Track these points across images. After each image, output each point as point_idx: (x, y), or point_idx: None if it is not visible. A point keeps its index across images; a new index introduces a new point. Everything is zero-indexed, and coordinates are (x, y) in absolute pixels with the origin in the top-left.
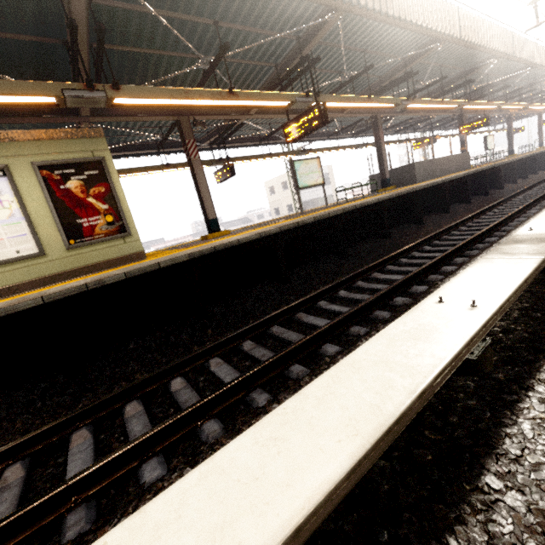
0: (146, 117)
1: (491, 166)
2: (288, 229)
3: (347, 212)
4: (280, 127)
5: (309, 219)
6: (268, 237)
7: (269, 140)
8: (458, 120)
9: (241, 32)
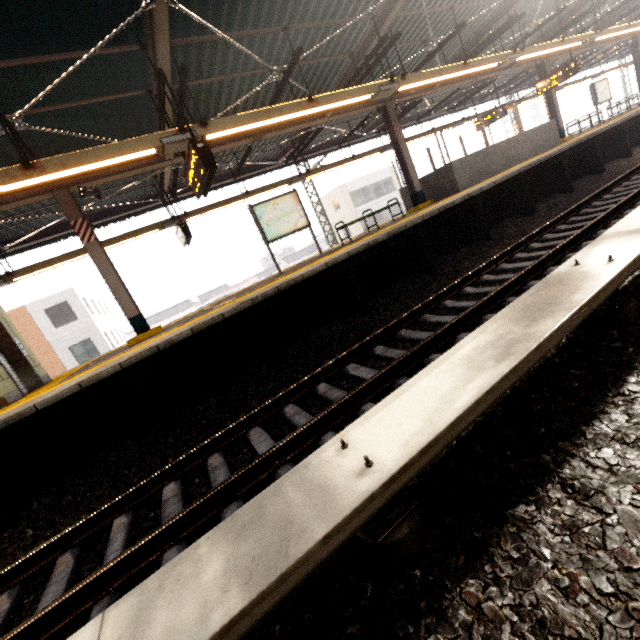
0: (4, 206)
1: (570, 145)
2: (138, 361)
3: (269, 297)
4: (243, 156)
5: (181, 333)
6: (111, 377)
7: (258, 168)
8: (539, 72)
9: (39, 66)
